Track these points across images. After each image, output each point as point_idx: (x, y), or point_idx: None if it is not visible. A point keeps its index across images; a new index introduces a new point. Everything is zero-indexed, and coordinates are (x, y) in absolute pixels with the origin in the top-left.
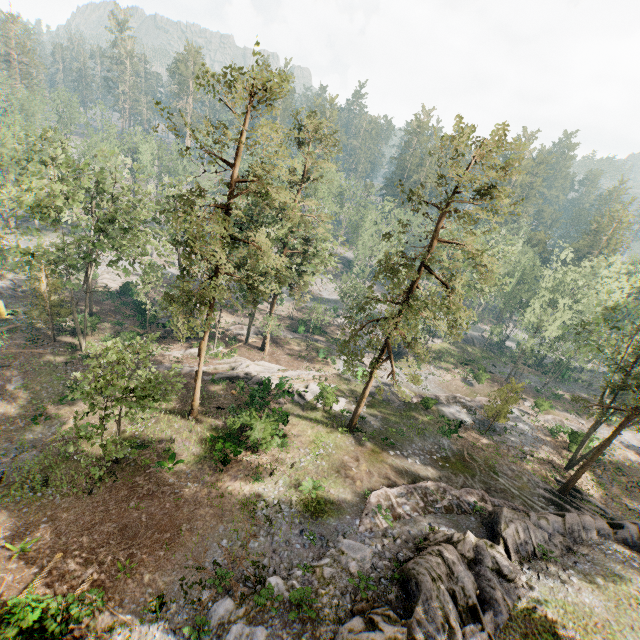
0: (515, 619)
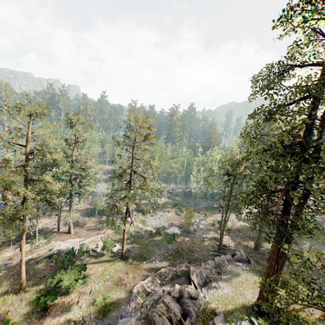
0: (199, 315)
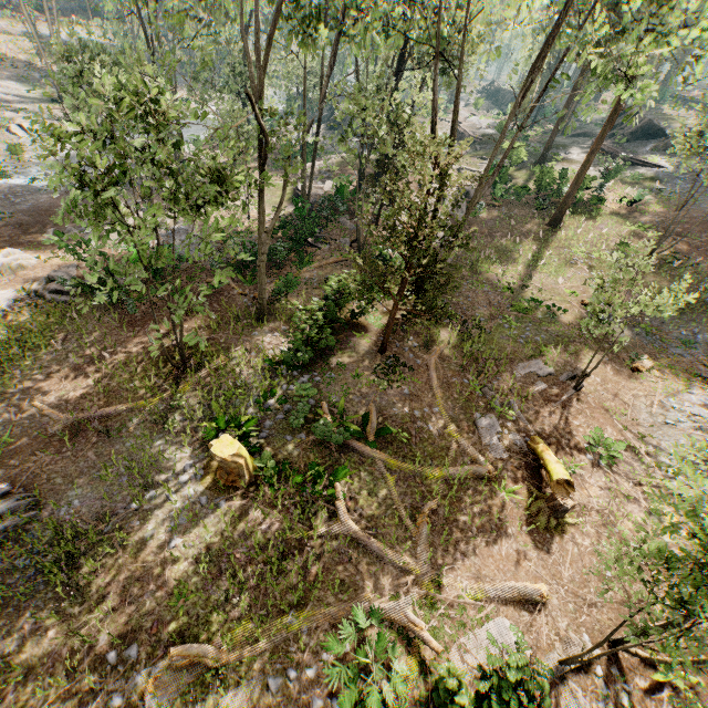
0: None
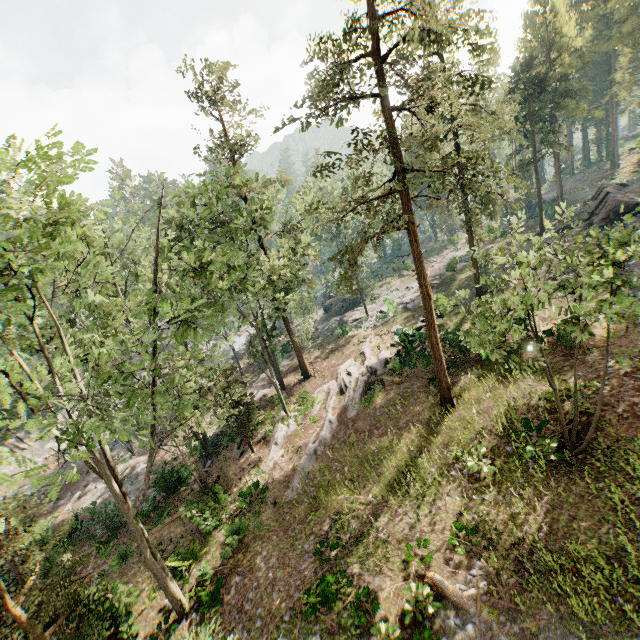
0: None
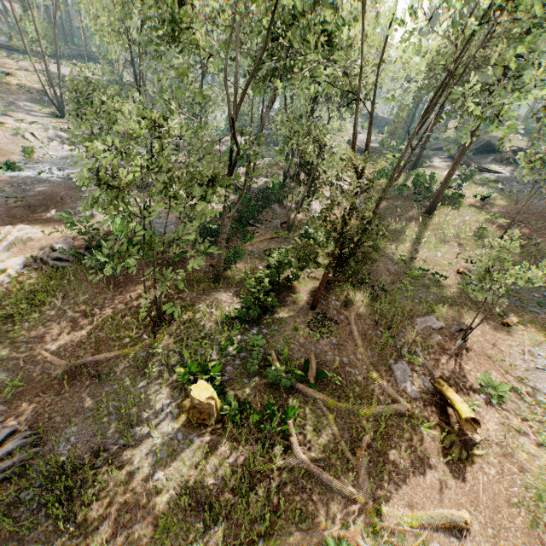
0: None
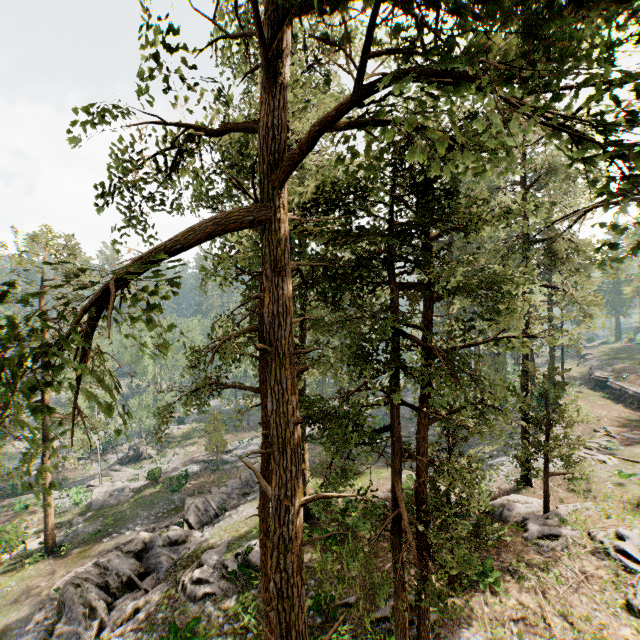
0: (179, 564)
